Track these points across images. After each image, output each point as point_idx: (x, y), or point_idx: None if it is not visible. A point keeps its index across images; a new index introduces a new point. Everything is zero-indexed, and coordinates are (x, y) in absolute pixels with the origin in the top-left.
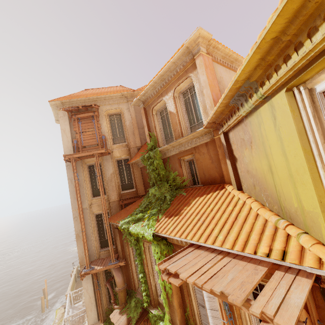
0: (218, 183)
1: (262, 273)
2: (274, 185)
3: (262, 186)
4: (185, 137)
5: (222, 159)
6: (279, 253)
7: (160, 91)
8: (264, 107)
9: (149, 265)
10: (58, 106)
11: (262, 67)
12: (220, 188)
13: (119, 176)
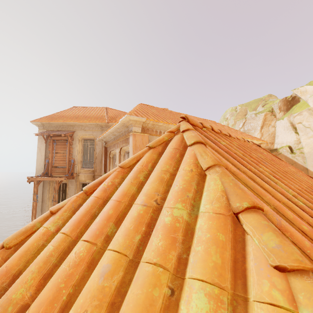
0: None
1: None
2: None
3: None
4: None
5: None
6: None
7: (114, 142)
8: None
9: None
10: (39, 125)
11: None
12: None
13: None
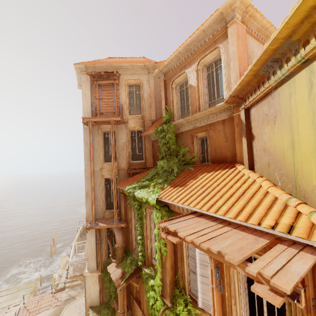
0: (228, 162)
1: (263, 243)
2: (293, 162)
3: (278, 164)
4: (202, 112)
5: (238, 138)
6: (286, 227)
7: (184, 62)
8: (300, 74)
9: (148, 230)
10: (82, 70)
11: (311, 19)
12: (230, 167)
13: (130, 147)
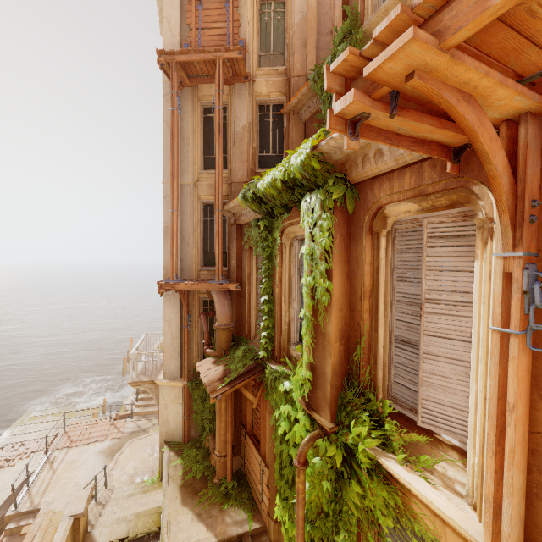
0: None
1: None
2: None
3: None
4: None
5: None
6: None
7: None
8: None
9: (285, 281)
10: None
11: None
12: None
13: (257, 139)
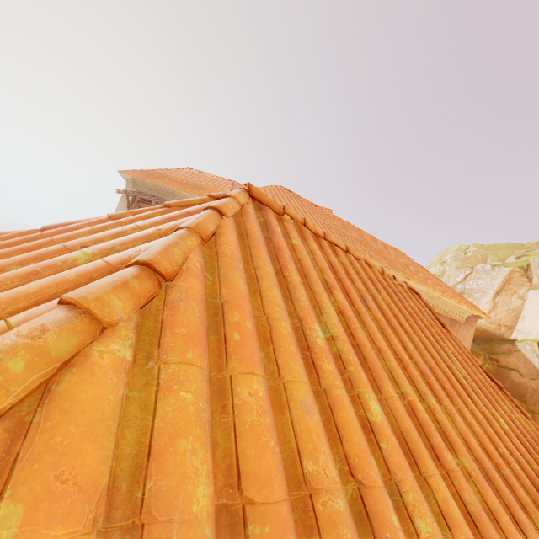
0: None
1: None
2: None
3: None
4: None
5: None
6: None
7: None
8: None
9: None
10: (128, 180)
11: None
12: None
13: None
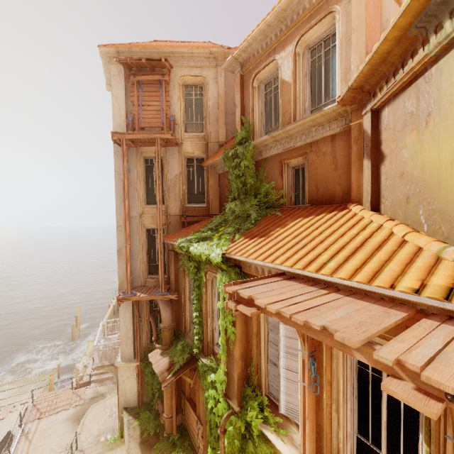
0: (337, 202)
1: (397, 317)
2: None
3: (426, 195)
4: (300, 123)
5: (355, 162)
6: (441, 290)
7: (274, 43)
8: None
9: (209, 303)
10: (111, 57)
11: None
12: (339, 209)
13: (186, 182)
